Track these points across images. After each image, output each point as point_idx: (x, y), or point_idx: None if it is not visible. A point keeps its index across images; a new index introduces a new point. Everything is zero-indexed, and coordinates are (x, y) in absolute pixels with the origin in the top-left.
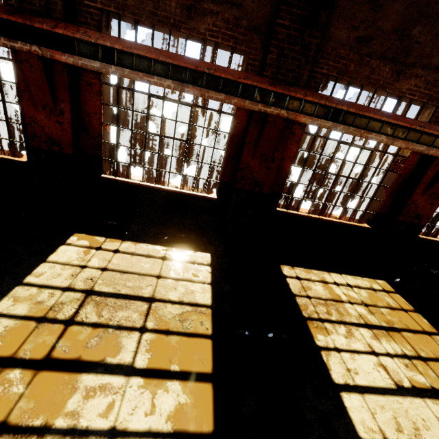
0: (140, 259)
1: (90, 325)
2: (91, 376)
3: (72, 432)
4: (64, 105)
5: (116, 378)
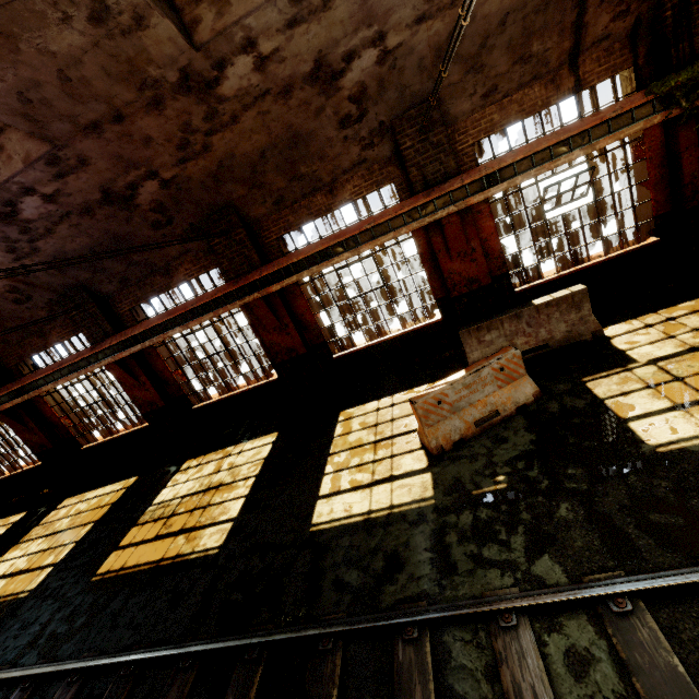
0: None
1: None
2: None
3: None
4: None
5: None
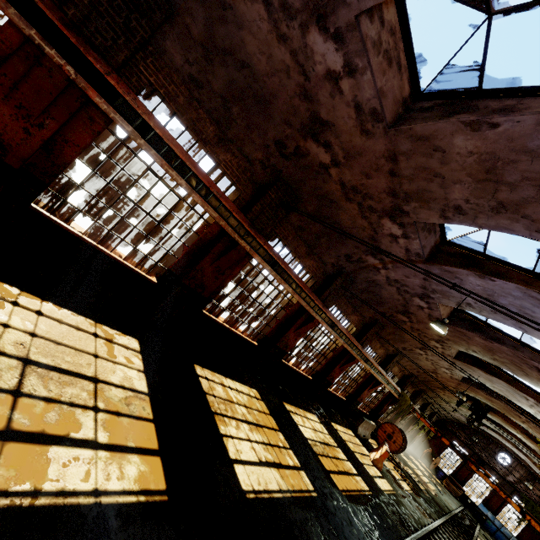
0: (71, 330)
1: (42, 399)
2: (62, 449)
3: (63, 493)
4: (51, 122)
5: (86, 451)
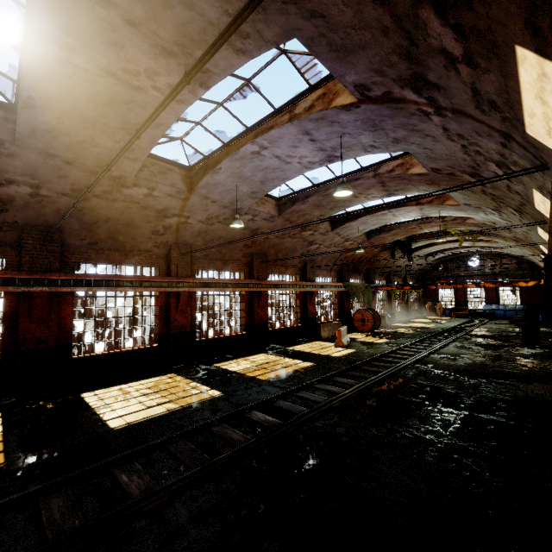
0: None
1: None
2: None
3: None
4: None
5: None
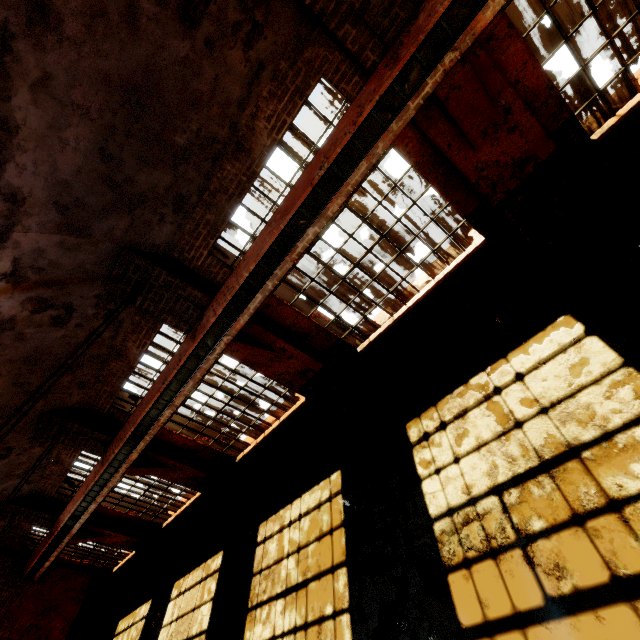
0: (191, 593)
1: None
2: None
3: None
4: (105, 532)
5: None
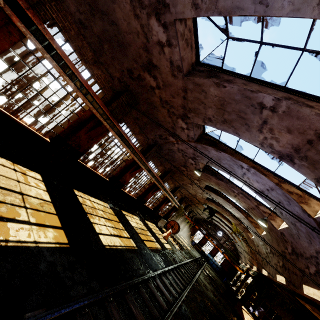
0: None
1: None
2: (14, 224)
3: (20, 242)
4: None
5: (26, 225)
